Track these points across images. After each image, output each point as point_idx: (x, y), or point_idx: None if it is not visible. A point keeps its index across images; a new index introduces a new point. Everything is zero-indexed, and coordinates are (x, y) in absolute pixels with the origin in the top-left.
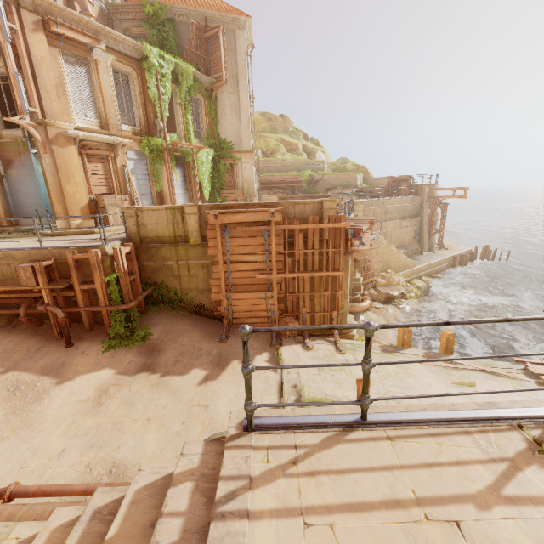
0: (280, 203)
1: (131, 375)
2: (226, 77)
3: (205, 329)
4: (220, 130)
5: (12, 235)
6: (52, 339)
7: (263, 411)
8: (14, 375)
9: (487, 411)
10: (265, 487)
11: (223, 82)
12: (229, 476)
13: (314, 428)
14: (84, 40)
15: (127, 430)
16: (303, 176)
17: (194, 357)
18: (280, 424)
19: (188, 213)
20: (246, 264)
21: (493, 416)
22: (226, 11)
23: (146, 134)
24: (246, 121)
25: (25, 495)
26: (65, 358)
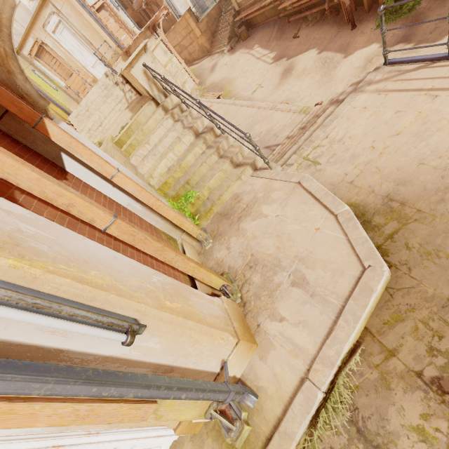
0: None
1: (390, 47)
2: None
3: None
4: None
5: None
6: (343, 25)
7: (400, 56)
8: (324, 54)
9: None
10: (374, 85)
11: None
12: (365, 81)
13: (417, 63)
14: None
15: None
16: None
17: None
18: (400, 61)
19: None
20: None
21: None
22: None
23: None
24: None
25: None
26: (350, 39)
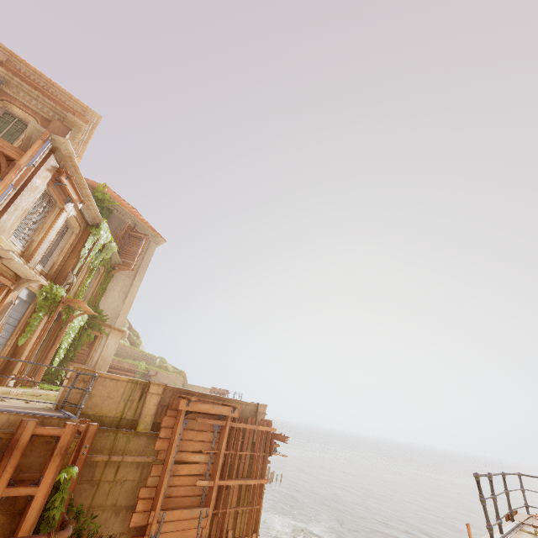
0: (230, 399)
1: None
2: (135, 266)
3: None
4: (102, 301)
5: None
6: None
7: None
8: None
9: (509, 526)
10: None
11: (131, 268)
12: None
13: None
14: (73, 195)
15: None
16: (140, 367)
17: None
18: None
19: (153, 392)
20: (188, 466)
21: (513, 527)
22: (151, 228)
23: (51, 280)
24: (129, 303)
25: None
26: None
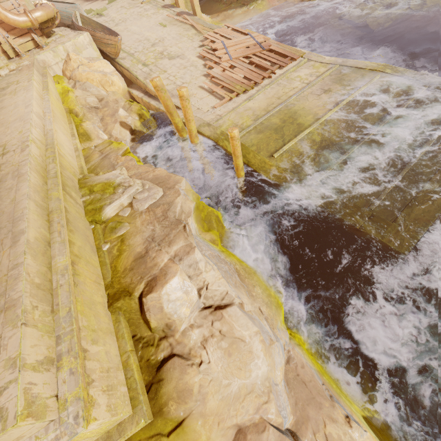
0: None
1: None
2: None
3: None
4: None
5: None
6: None
7: None
8: None
9: None
10: None
11: None
12: None
13: None
14: None
15: None
16: None
17: None
18: None
19: None
20: None
21: None
22: None
23: None
24: None
25: None
26: None
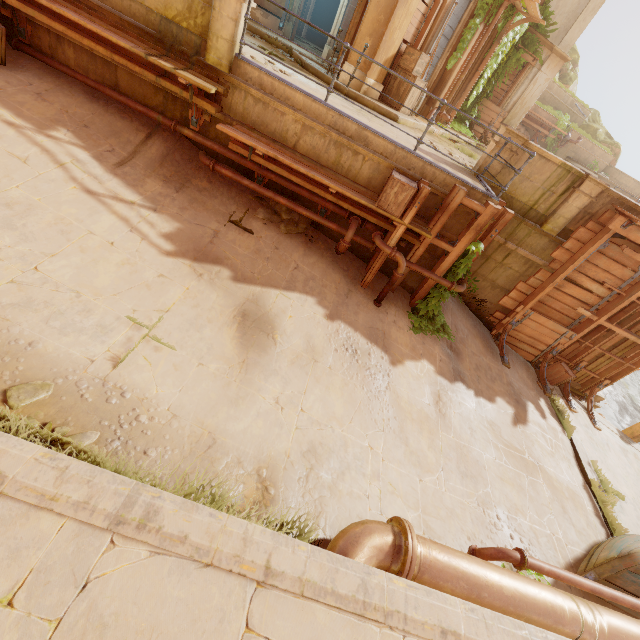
0: None
1: (450, 381)
2: None
3: (482, 336)
4: None
5: (268, 48)
6: (356, 283)
7: None
8: (344, 328)
9: None
10: None
11: None
12: None
13: None
14: None
15: (486, 466)
16: (560, 123)
17: (489, 378)
18: None
19: (583, 191)
20: (578, 289)
21: None
22: None
23: None
24: None
25: (539, 571)
26: (381, 323)
